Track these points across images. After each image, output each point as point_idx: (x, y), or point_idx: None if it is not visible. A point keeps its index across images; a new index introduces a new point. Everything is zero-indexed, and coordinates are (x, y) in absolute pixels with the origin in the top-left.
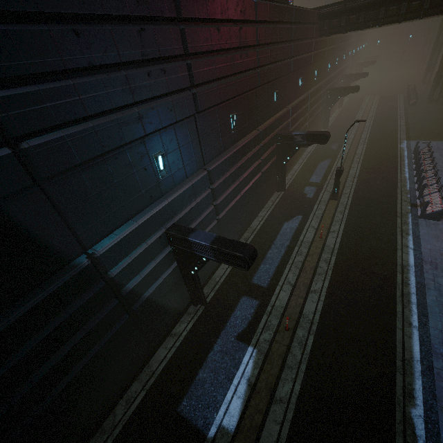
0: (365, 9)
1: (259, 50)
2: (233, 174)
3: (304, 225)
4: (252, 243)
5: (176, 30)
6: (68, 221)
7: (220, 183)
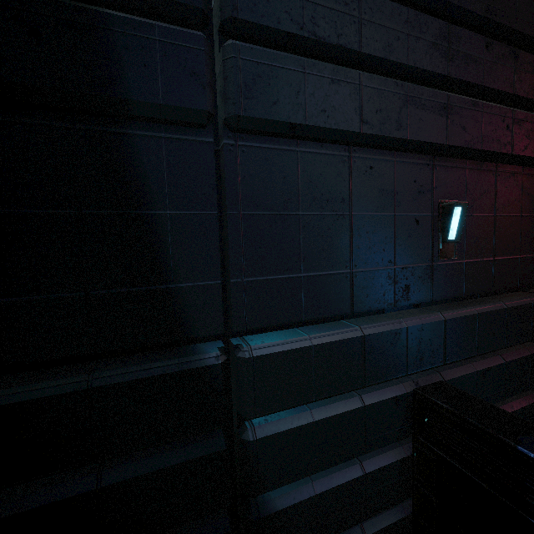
0: None
1: None
2: None
3: None
4: None
5: None
6: (229, 239)
7: None
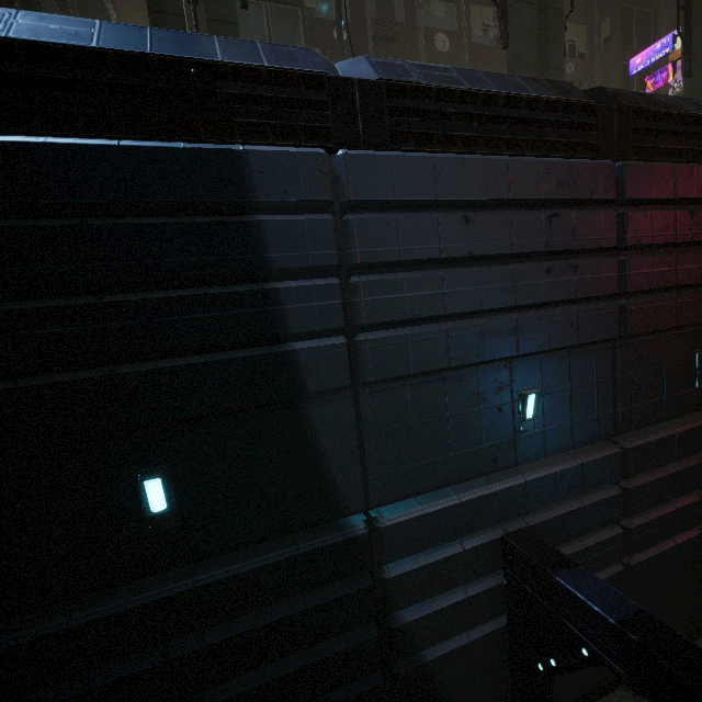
0: None
1: None
2: (685, 474)
3: None
4: None
5: (609, 215)
6: (365, 451)
7: (647, 483)
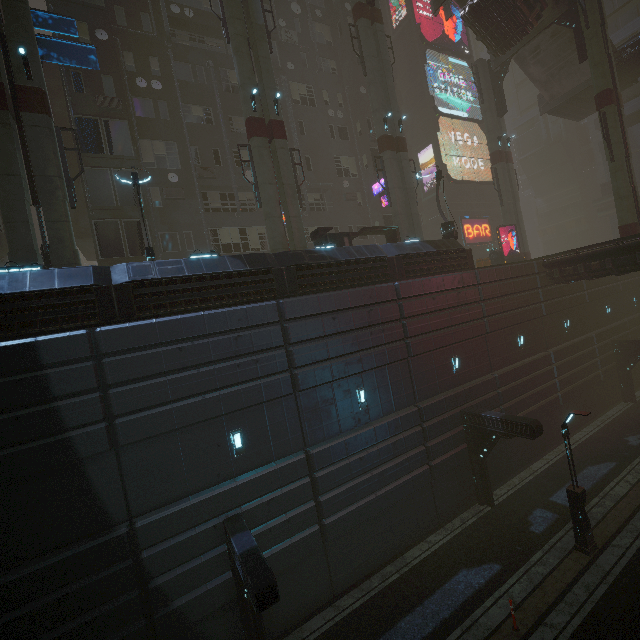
0: (611, 254)
1: (406, 322)
2: (357, 463)
3: (495, 587)
4: (390, 588)
5: (277, 329)
6: (126, 484)
7: (329, 472)
